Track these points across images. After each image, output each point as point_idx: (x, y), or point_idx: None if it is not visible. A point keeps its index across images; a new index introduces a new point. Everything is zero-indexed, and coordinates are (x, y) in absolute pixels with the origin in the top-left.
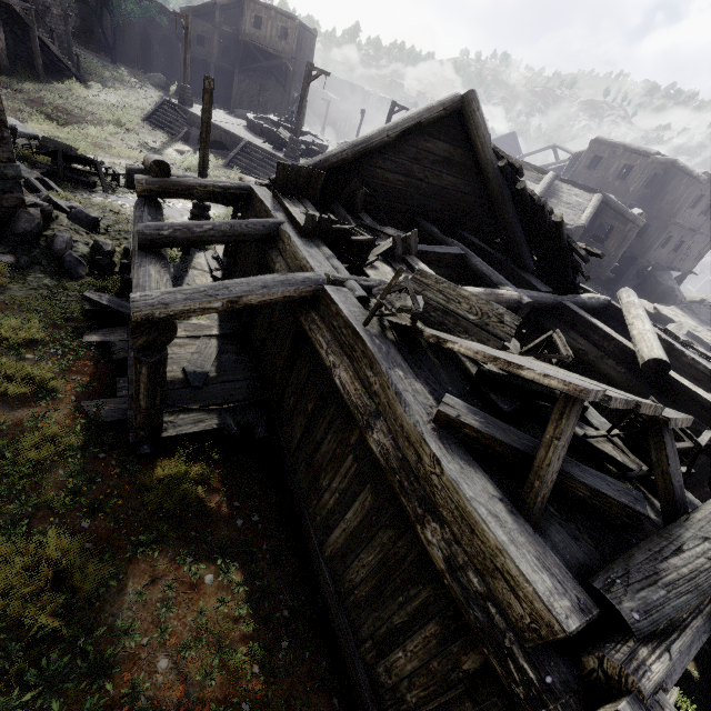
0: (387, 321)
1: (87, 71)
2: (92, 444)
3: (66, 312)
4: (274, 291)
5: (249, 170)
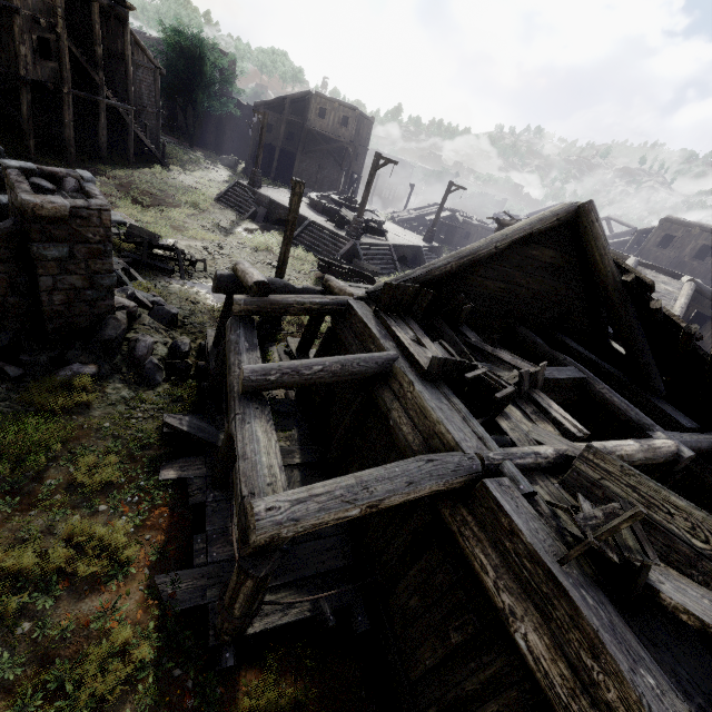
0: (568, 533)
1: (169, 156)
2: (166, 652)
3: (142, 436)
4: (422, 487)
5: (312, 247)
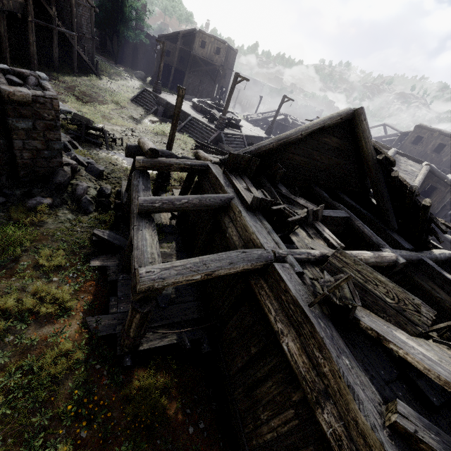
0: (319, 294)
1: (101, 69)
2: (92, 356)
3: (80, 241)
4: (238, 266)
5: (192, 134)
